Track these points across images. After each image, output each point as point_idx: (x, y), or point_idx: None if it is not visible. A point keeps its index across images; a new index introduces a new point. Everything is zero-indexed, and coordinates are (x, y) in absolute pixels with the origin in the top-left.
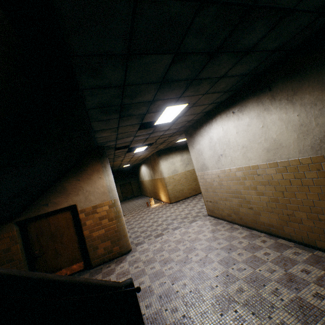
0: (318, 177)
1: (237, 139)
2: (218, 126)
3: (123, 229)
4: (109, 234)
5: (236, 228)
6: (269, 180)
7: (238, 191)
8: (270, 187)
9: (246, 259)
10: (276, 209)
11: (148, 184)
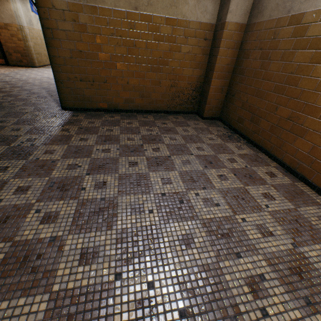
0: None
1: None
2: None
3: (30, 51)
4: (20, 50)
5: None
6: None
7: None
8: None
9: None
10: None
11: None
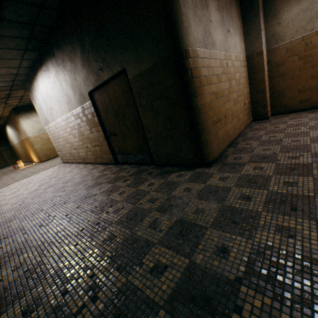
0: (86, 120)
1: (54, 95)
2: (41, 82)
3: None
4: None
5: (72, 165)
6: (74, 125)
7: (67, 137)
8: (76, 130)
9: (58, 179)
10: (82, 145)
11: (19, 148)
